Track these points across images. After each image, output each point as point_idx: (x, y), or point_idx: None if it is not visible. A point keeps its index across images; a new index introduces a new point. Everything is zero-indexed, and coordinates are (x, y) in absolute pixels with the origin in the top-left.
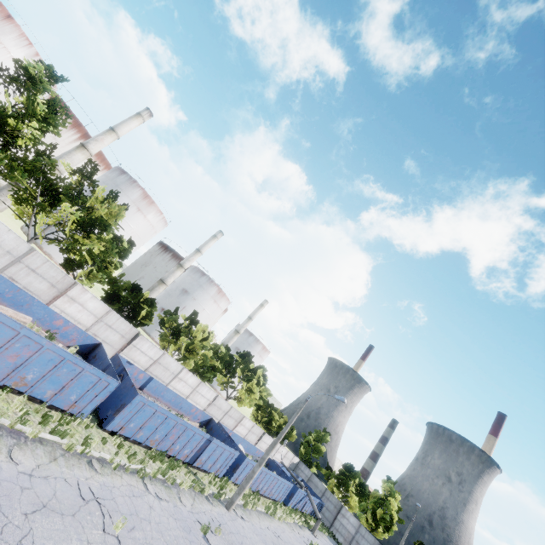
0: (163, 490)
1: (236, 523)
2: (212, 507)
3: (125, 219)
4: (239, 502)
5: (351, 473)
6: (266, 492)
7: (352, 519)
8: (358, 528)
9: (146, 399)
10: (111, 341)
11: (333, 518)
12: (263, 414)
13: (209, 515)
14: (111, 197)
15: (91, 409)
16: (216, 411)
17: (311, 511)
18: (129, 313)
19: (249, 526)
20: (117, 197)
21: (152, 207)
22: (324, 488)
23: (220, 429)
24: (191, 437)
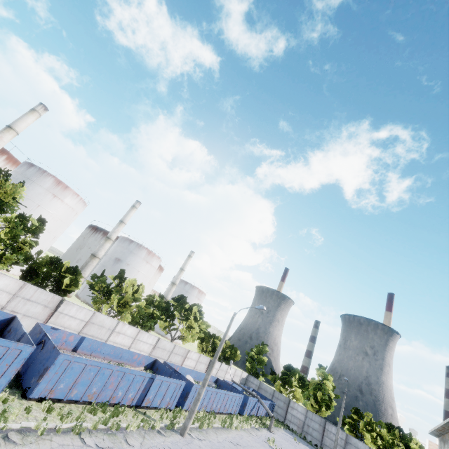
0: (105, 439)
1: (192, 445)
2: (165, 439)
3: (43, 207)
4: (194, 426)
5: (291, 371)
6: (220, 409)
7: (299, 408)
8: (306, 414)
9: (70, 357)
10: (33, 314)
11: (285, 412)
12: (207, 344)
13: (161, 447)
14: (2, 177)
15: (6, 382)
16: (161, 353)
17: (265, 413)
18: (54, 286)
19: (206, 444)
20: (8, 175)
21: (67, 191)
22: (272, 390)
23: (165, 366)
24: (132, 380)
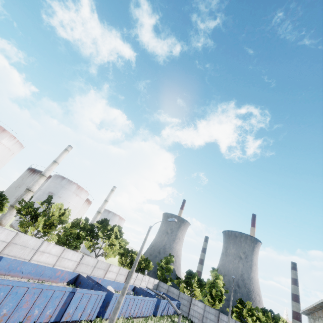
0: None
1: None
2: None
3: None
4: None
5: (191, 275)
6: (137, 314)
7: (199, 304)
8: (204, 308)
9: None
10: None
11: (188, 309)
12: (126, 258)
13: None
14: None
15: None
16: (85, 268)
17: (173, 311)
18: None
19: None
20: None
21: (4, 133)
22: (178, 292)
23: (88, 280)
24: (50, 296)
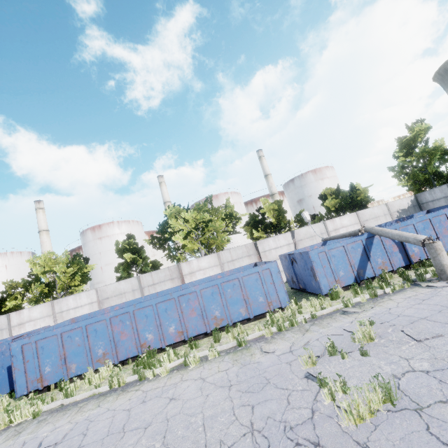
0: None
1: None
2: None
3: (103, 251)
4: None
5: None
6: (190, 331)
7: None
8: None
9: None
10: None
11: None
12: (246, 229)
13: None
14: None
15: None
16: (122, 300)
17: None
18: None
19: None
20: None
21: (103, 228)
22: None
23: (27, 334)
24: None
